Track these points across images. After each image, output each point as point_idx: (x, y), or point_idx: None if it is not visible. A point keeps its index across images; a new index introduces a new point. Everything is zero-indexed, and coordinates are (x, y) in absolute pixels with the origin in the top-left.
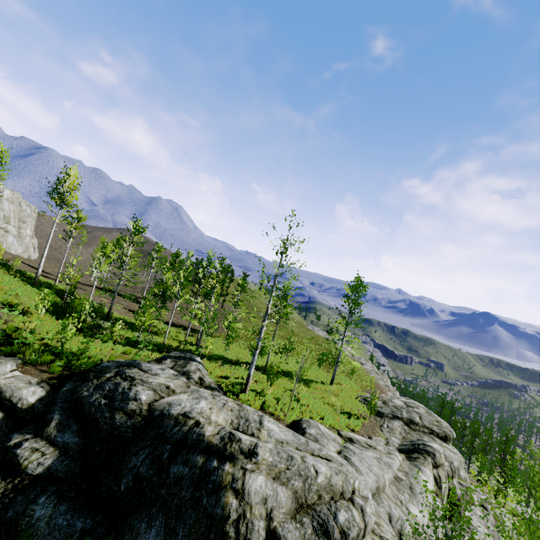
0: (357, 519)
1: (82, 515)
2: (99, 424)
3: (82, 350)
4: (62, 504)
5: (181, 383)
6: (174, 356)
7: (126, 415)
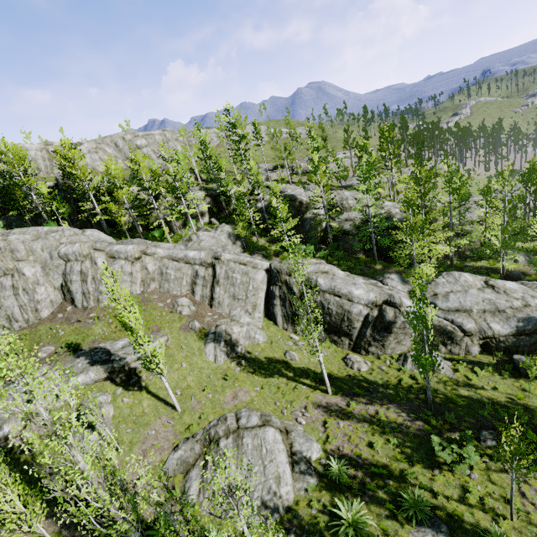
0: None
1: None
2: None
3: None
4: None
5: None
6: None
7: None
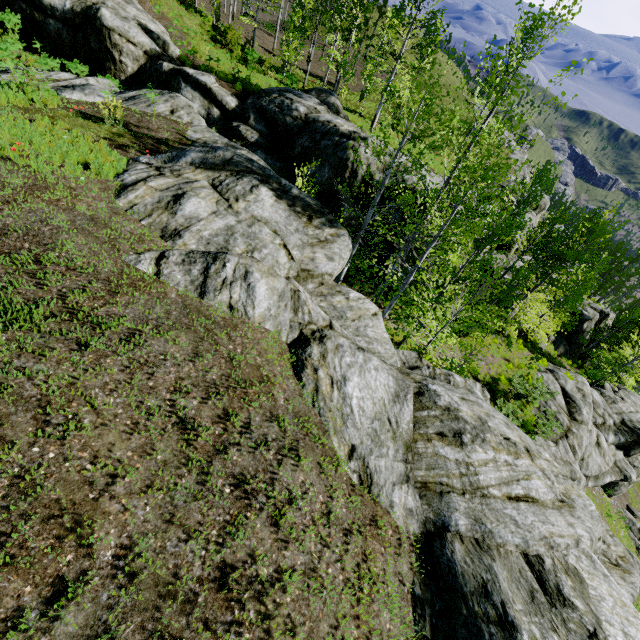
0: (414, 179)
1: (278, 162)
2: (277, 123)
3: (248, 77)
4: (268, 156)
5: (324, 109)
6: (317, 90)
7: (293, 119)
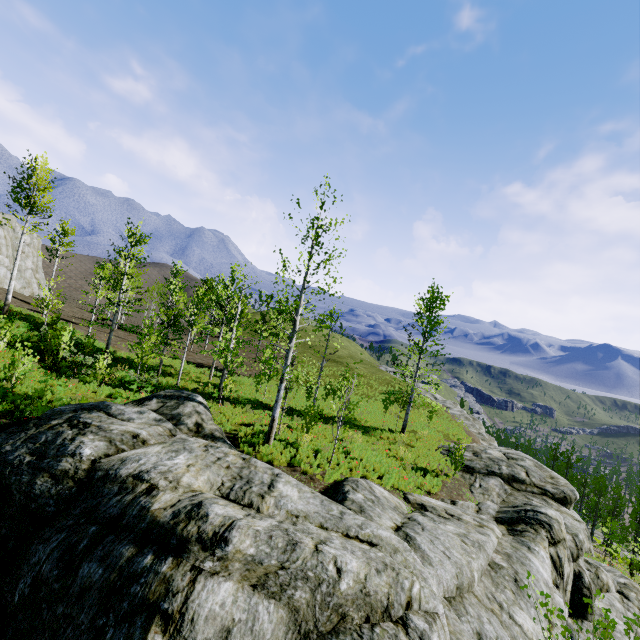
0: None
1: None
2: (11, 494)
3: (40, 392)
4: None
5: (161, 430)
6: (163, 395)
7: (53, 479)
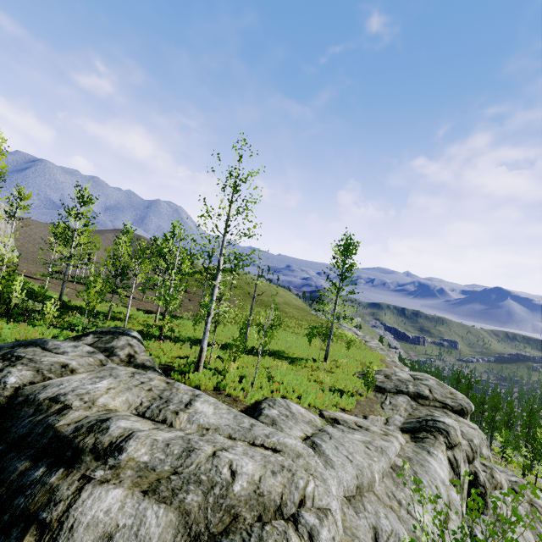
0: None
1: None
2: None
3: None
4: None
5: (92, 361)
6: (100, 331)
7: None
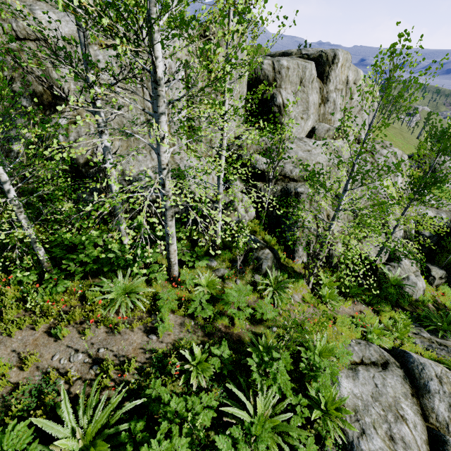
0: None
1: None
2: None
3: None
4: None
5: None
6: None
7: None
